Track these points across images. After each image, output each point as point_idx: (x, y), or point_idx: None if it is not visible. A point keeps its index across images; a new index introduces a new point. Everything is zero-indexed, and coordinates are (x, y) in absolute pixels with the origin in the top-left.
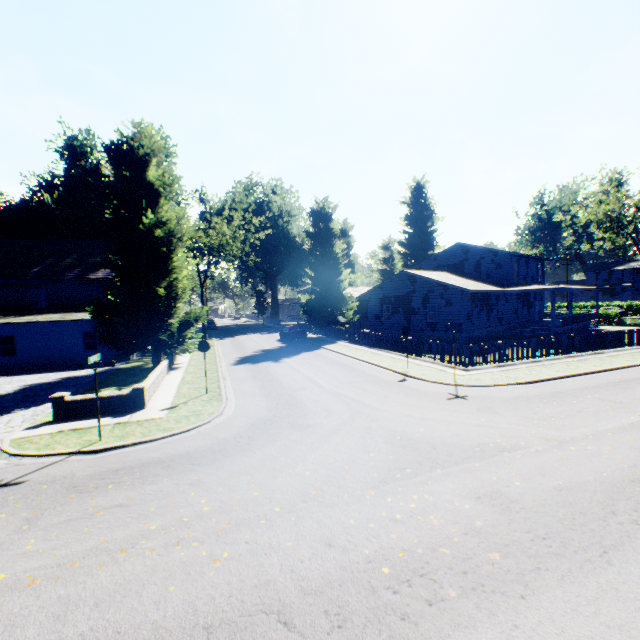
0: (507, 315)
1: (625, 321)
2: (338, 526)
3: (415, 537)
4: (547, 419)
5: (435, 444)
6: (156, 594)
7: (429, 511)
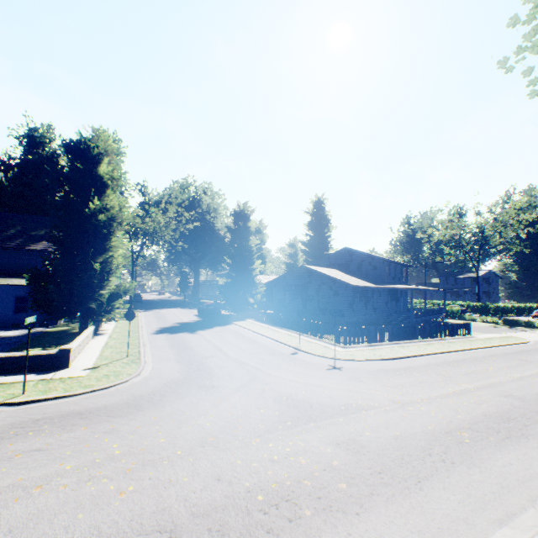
0: (380, 306)
1: (464, 316)
2: (227, 465)
3: (286, 473)
4: (397, 387)
5: (312, 403)
6: (66, 521)
7: (300, 453)
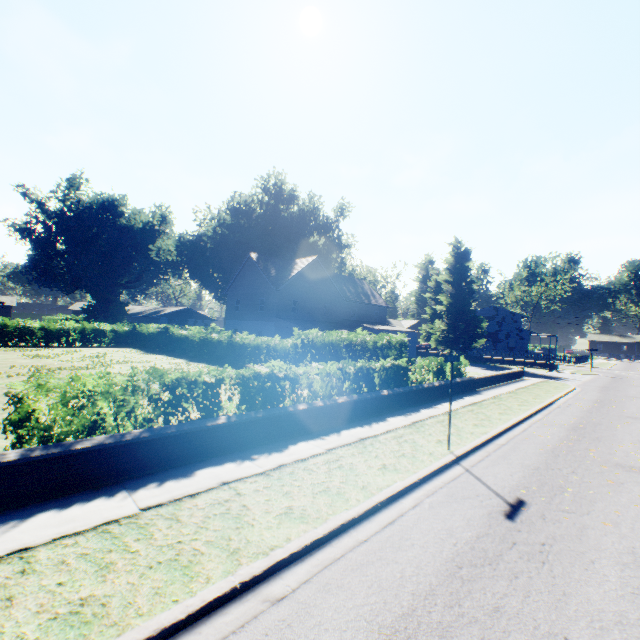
0: None
1: None
2: None
3: None
4: None
5: None
6: None
7: None
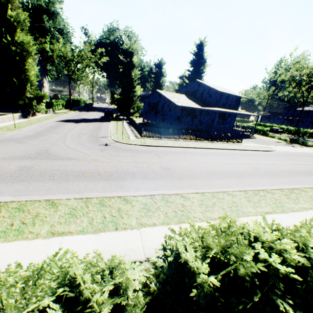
0: (206, 121)
1: (268, 134)
2: None
3: None
4: (113, 155)
5: (51, 154)
6: None
7: None
